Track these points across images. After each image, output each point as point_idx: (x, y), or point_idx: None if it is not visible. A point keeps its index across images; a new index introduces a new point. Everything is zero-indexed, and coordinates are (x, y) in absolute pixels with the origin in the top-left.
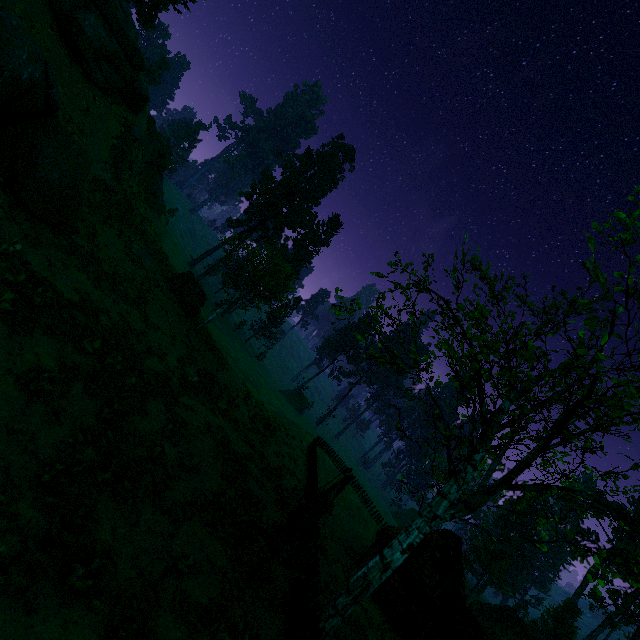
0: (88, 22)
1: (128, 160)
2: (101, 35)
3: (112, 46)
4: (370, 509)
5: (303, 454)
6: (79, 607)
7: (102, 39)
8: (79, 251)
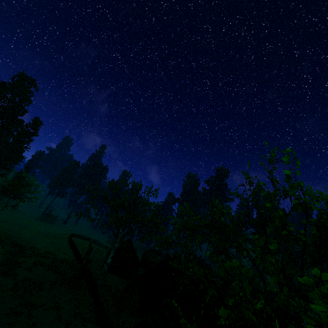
0: None
1: None
2: None
3: None
4: (102, 246)
5: (67, 245)
6: (47, 313)
7: None
8: None
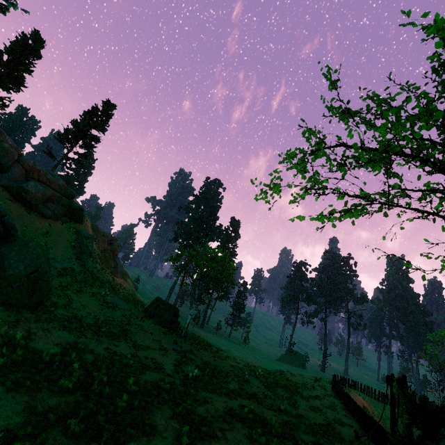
0: (30, 186)
1: (86, 251)
2: (40, 189)
3: (50, 192)
4: None
5: (334, 399)
6: None
7: (42, 190)
8: (60, 317)
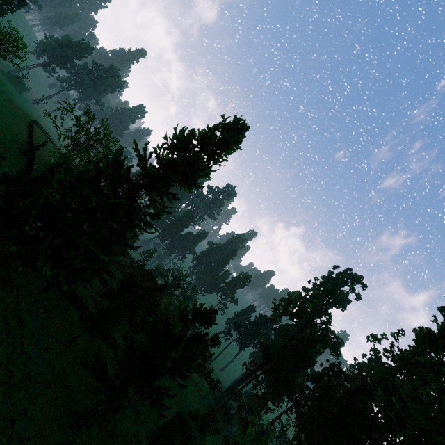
0: None
1: None
2: None
3: None
4: None
5: (25, 127)
6: None
7: None
8: None
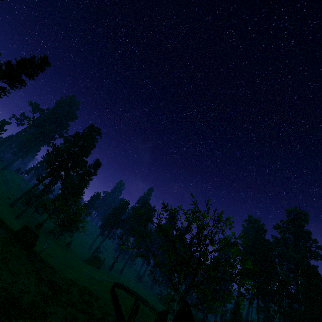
0: None
1: None
2: None
3: None
4: (148, 307)
5: (109, 297)
6: None
7: None
8: None
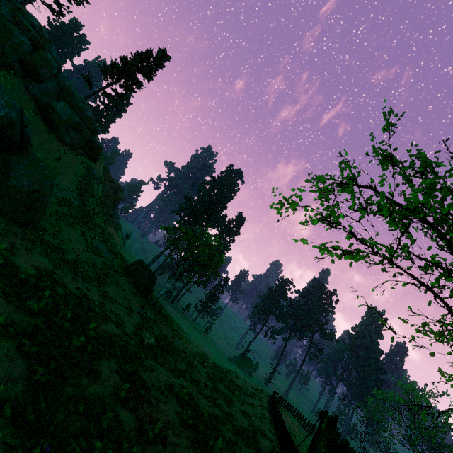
0: (59, 106)
1: (90, 191)
2: (68, 112)
3: (76, 119)
4: None
5: (266, 412)
6: None
7: (68, 115)
8: (45, 243)
